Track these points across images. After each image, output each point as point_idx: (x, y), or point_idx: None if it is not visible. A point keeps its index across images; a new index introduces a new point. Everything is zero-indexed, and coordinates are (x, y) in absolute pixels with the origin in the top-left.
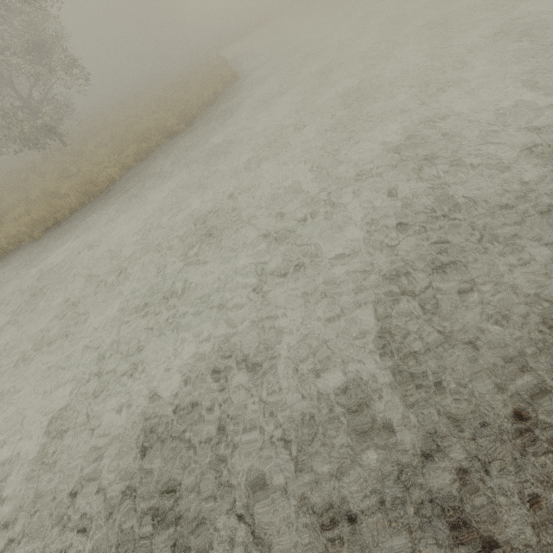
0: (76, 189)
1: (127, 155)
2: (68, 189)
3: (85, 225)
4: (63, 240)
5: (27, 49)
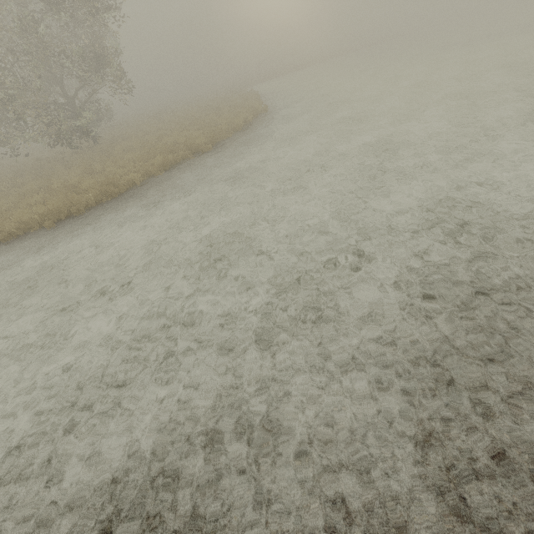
0: (96, 187)
1: (152, 164)
2: (89, 186)
3: (96, 224)
4: (71, 235)
5: (83, 56)
